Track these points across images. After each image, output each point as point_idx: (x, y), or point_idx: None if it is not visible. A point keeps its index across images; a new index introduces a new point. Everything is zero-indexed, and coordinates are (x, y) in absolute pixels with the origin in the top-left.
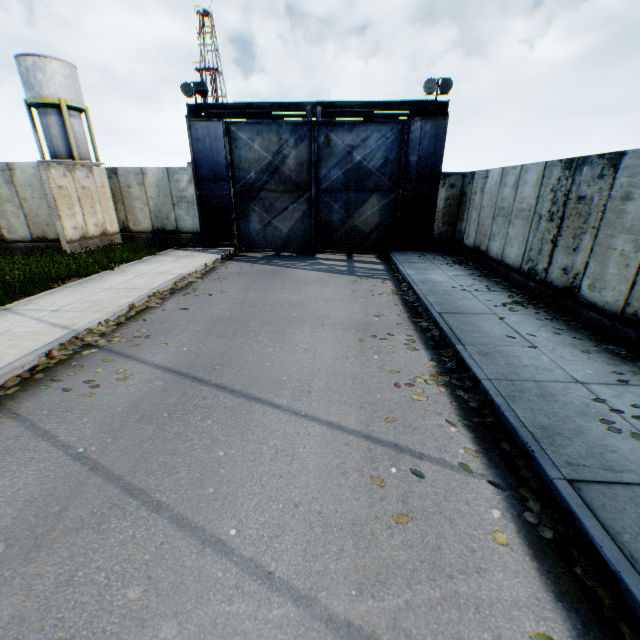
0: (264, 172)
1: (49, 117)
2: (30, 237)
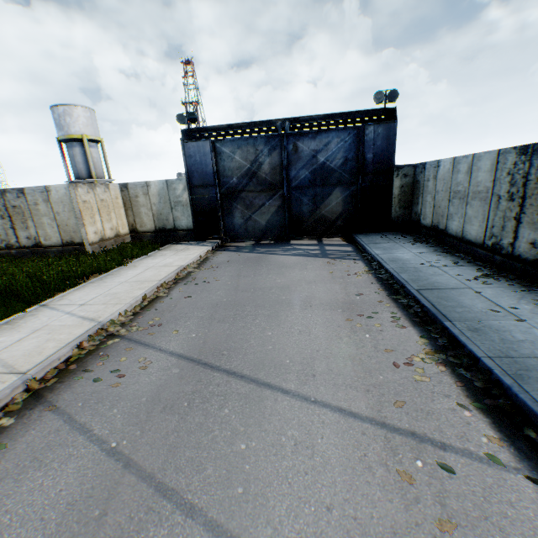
0: (244, 177)
1: (74, 148)
2: (61, 242)
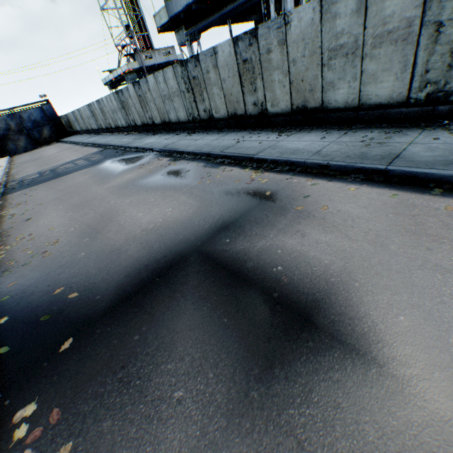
0: (6, 130)
1: None
2: None
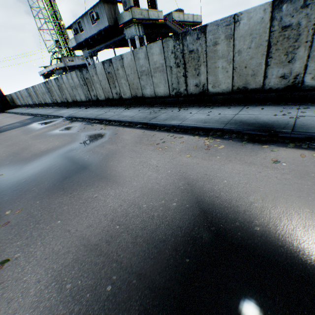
0: None
1: None
2: None
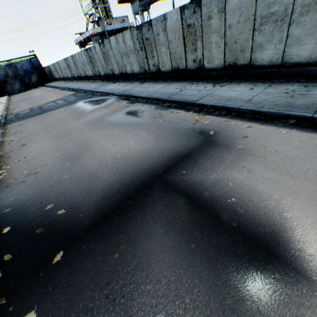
0: (5, 76)
1: None
2: None
